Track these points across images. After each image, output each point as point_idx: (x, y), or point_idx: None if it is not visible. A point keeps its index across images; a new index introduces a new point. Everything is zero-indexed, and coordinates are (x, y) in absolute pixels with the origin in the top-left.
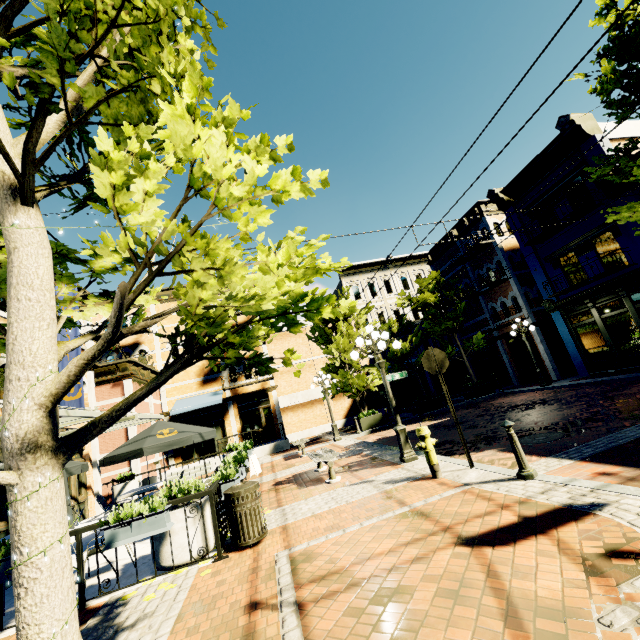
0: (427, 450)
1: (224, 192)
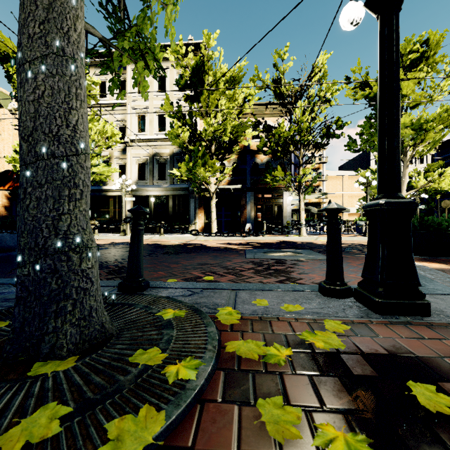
0: None
1: (446, 174)
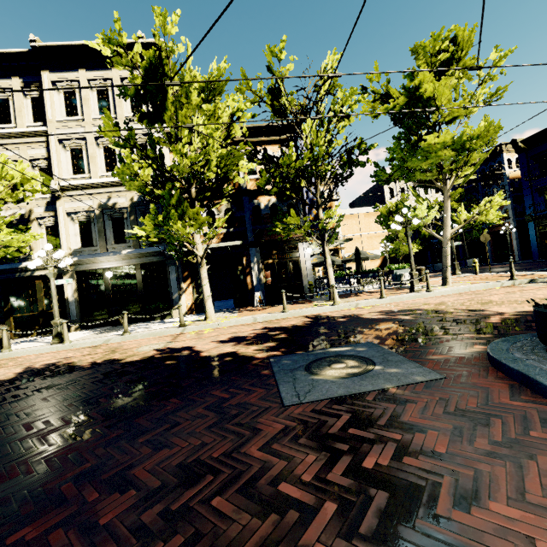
0: (476, 266)
1: (493, 204)
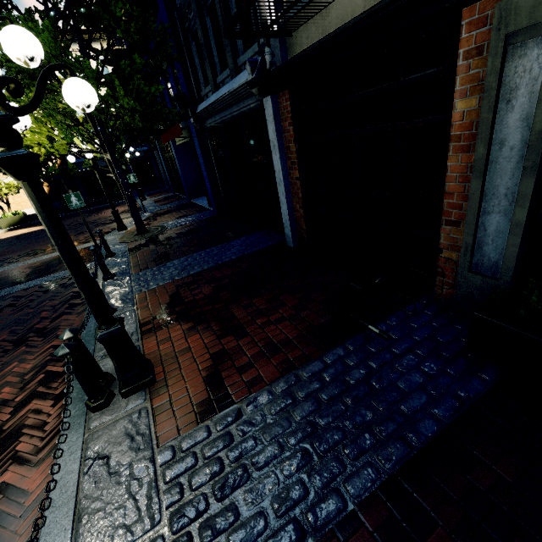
0: None
1: None
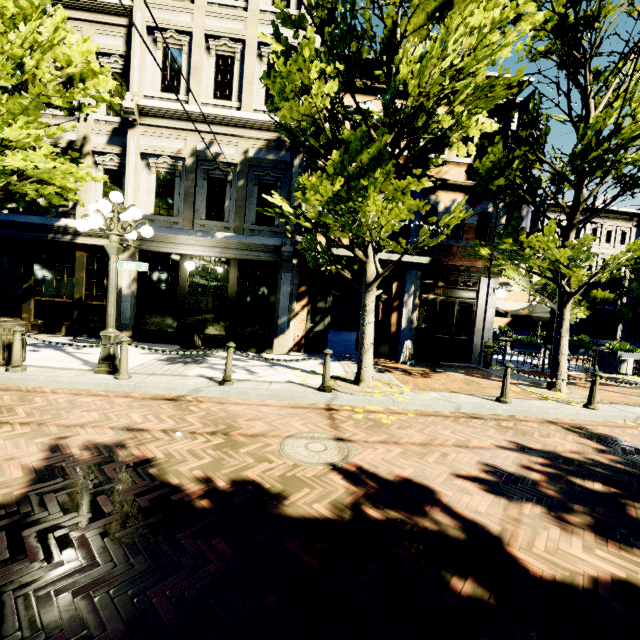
0: None
1: None
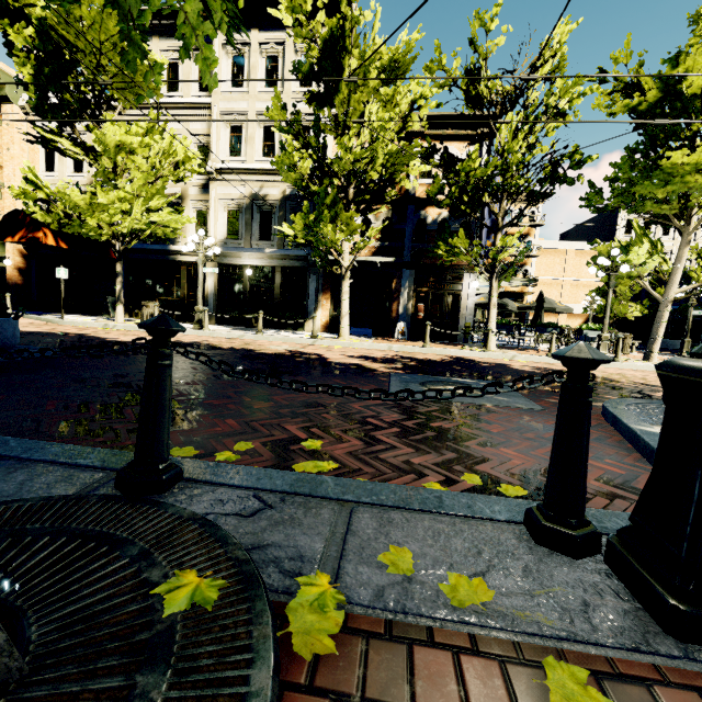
0: None
1: None
